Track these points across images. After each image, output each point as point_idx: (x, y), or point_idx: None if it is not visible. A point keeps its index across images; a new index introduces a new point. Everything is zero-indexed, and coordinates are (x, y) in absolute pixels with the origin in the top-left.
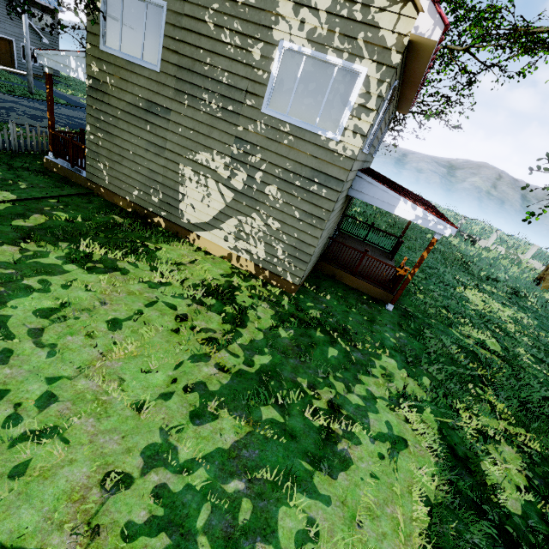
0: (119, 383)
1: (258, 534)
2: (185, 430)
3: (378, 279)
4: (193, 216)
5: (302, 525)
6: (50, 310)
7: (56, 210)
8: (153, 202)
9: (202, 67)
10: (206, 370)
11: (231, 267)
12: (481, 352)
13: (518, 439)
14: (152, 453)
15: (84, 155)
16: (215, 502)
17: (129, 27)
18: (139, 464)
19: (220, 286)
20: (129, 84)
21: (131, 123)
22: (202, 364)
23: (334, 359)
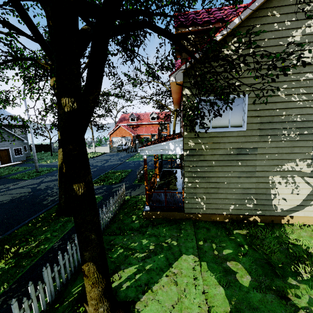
0: None
1: None
2: None
3: None
4: (285, 205)
5: None
6: None
7: (220, 250)
8: (248, 208)
9: (279, 118)
10: None
11: None
12: None
13: None
14: None
15: (177, 198)
16: None
17: (217, 114)
18: None
19: None
20: (220, 144)
21: (224, 165)
22: None
23: None
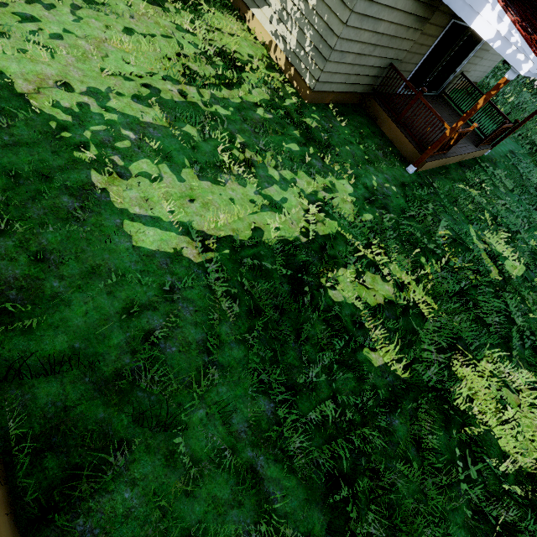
0: (104, 56)
1: (121, 155)
2: (124, 98)
3: (426, 142)
4: None
5: (152, 173)
6: (93, 2)
7: None
8: None
9: None
10: (169, 87)
11: (266, 56)
12: (481, 257)
13: (413, 296)
14: (94, 91)
15: None
16: (110, 129)
17: None
18: (83, 90)
19: (236, 56)
20: None
21: None
22: (169, 83)
23: (287, 150)
